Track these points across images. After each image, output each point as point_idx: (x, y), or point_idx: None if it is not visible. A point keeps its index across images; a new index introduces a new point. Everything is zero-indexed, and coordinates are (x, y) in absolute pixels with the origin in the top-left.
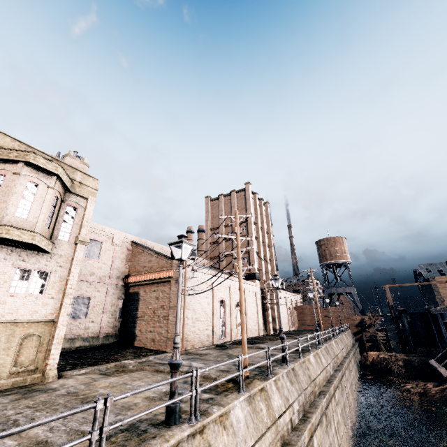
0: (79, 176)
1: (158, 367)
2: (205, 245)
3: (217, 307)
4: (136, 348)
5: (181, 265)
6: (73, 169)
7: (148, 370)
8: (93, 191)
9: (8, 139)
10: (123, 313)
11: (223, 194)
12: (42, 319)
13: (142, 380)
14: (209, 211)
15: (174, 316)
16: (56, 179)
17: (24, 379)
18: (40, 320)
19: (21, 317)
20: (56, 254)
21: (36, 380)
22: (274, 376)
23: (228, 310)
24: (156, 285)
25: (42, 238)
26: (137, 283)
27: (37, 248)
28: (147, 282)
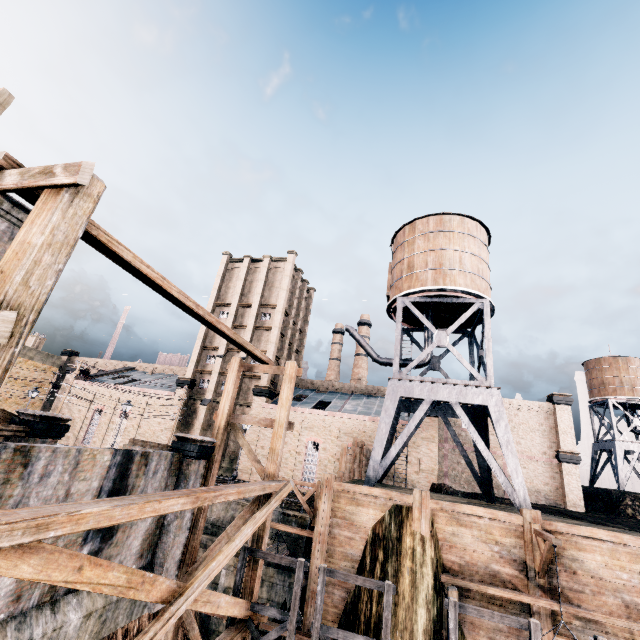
0: None
1: None
2: None
3: (90, 415)
4: None
5: None
6: None
7: None
8: None
9: None
10: None
11: None
12: None
13: None
14: None
15: None
16: None
17: None
18: None
19: None
20: None
21: None
22: None
23: (104, 419)
24: None
25: None
26: None
27: None
28: None
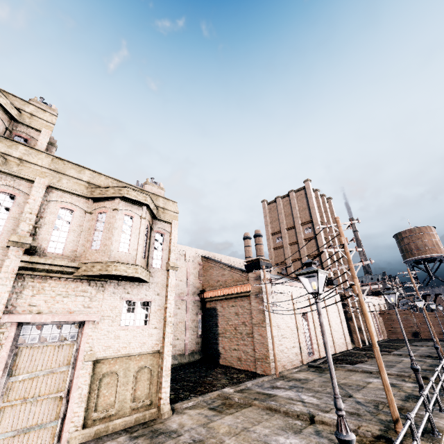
0: (161, 202)
1: (268, 402)
2: (268, 251)
3: (300, 321)
4: (223, 368)
5: (319, 301)
6: (155, 196)
7: (258, 406)
8: (175, 214)
9: (102, 178)
10: (203, 329)
11: (280, 196)
12: (149, 350)
13: (261, 424)
14: (268, 215)
15: (259, 333)
16: (145, 208)
17: (144, 415)
18: (148, 351)
19: (133, 350)
20: (153, 283)
21: (153, 415)
22: (442, 435)
23: (311, 323)
24: (234, 300)
25: (142, 269)
26: (213, 298)
27: (138, 279)
28: (224, 297)
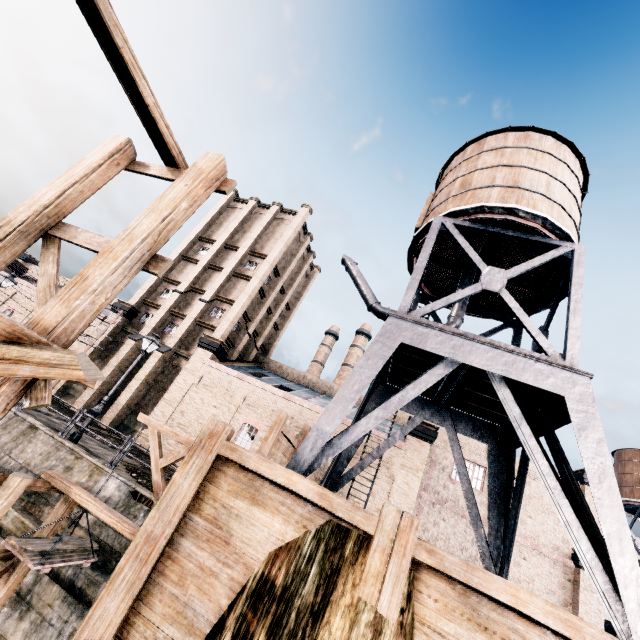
0: None
1: None
2: None
3: None
4: None
5: None
6: None
7: None
8: None
9: None
10: None
11: None
12: None
13: None
14: None
15: None
16: None
17: None
18: None
19: None
20: None
21: None
22: None
23: None
24: None
25: None
26: None
27: None
28: None
